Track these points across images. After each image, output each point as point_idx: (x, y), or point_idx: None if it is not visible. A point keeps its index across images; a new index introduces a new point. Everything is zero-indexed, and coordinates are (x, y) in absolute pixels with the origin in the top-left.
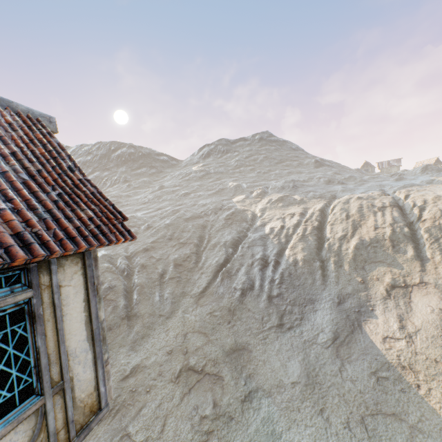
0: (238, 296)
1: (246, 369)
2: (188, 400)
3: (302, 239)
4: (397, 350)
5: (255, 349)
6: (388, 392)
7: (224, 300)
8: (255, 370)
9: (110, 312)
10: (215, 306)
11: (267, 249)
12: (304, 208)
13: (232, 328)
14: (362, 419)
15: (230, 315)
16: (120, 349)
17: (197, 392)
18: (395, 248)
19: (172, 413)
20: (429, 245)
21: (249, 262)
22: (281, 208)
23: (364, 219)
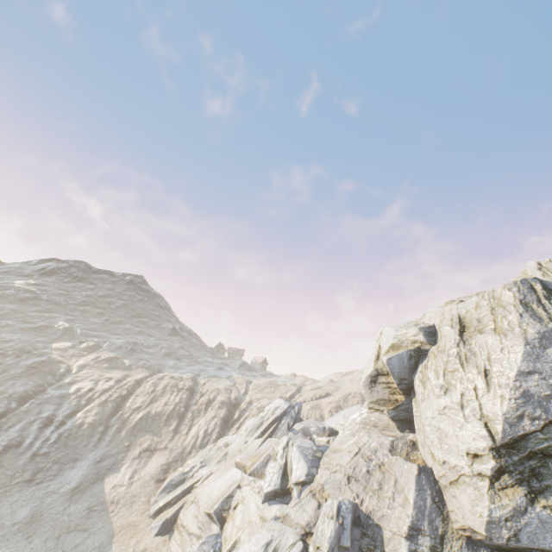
0: None
1: None
2: None
3: (102, 404)
4: (117, 492)
5: None
6: (91, 518)
7: None
8: None
9: None
10: None
11: (61, 409)
12: (127, 374)
13: None
14: (59, 536)
15: None
16: None
17: None
18: (167, 422)
19: None
20: (187, 422)
21: (32, 419)
22: (104, 370)
23: (164, 395)
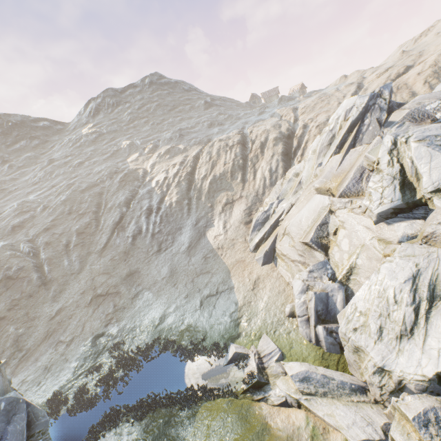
0: (131, 241)
1: (137, 282)
2: (98, 311)
3: (178, 186)
4: (219, 241)
5: (142, 270)
6: (208, 263)
7: (121, 247)
8: (142, 281)
9: (27, 285)
10: (114, 254)
11: (153, 200)
12: (185, 156)
13: (127, 263)
14: (193, 280)
15: (126, 256)
16: (44, 305)
17: (104, 305)
18: (232, 177)
19: (88, 321)
20: (249, 170)
21: (138, 214)
22: (168, 161)
23: (220, 158)
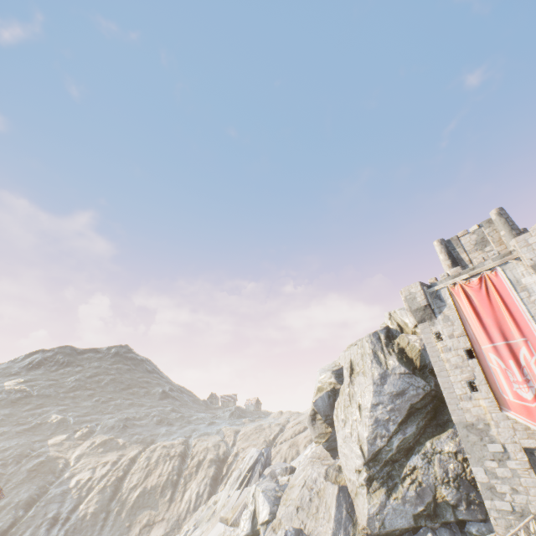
0: None
1: None
2: None
3: (102, 491)
4: None
5: None
6: None
7: None
8: None
9: None
10: None
11: (64, 505)
12: (122, 454)
13: None
14: None
15: None
16: None
17: None
18: (162, 493)
19: None
20: (180, 488)
21: (39, 522)
22: (100, 455)
23: (157, 467)
